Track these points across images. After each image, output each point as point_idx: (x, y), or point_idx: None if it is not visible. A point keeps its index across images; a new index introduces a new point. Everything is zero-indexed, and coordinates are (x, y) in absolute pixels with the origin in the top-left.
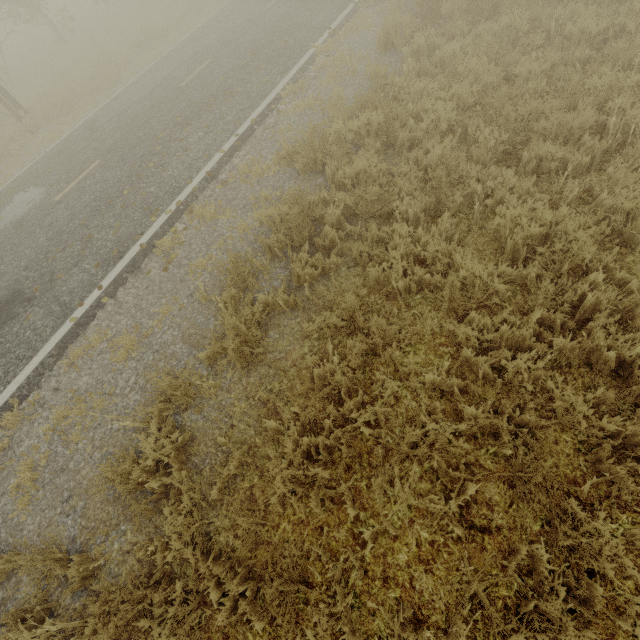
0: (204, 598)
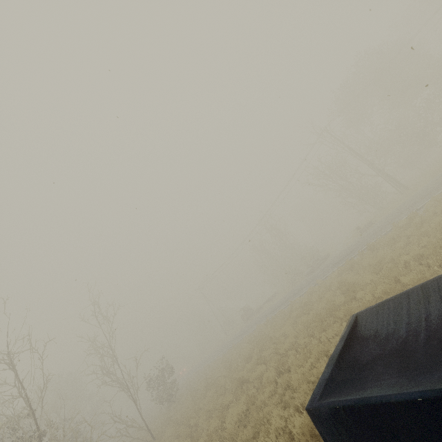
0: None
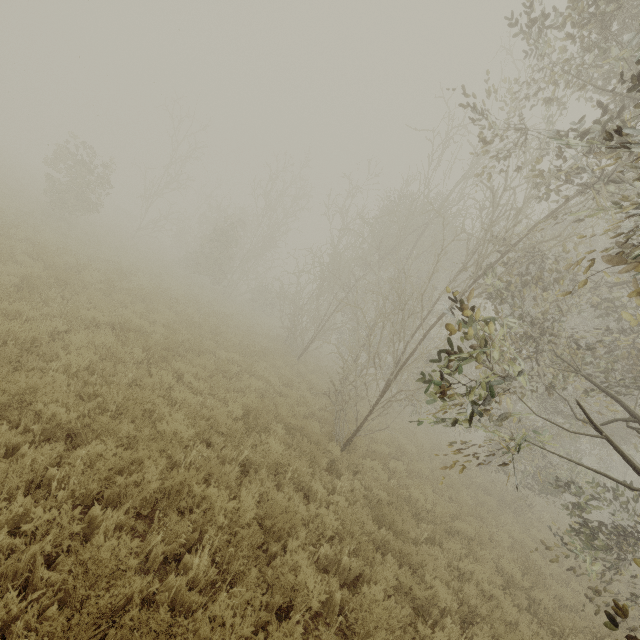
0: None
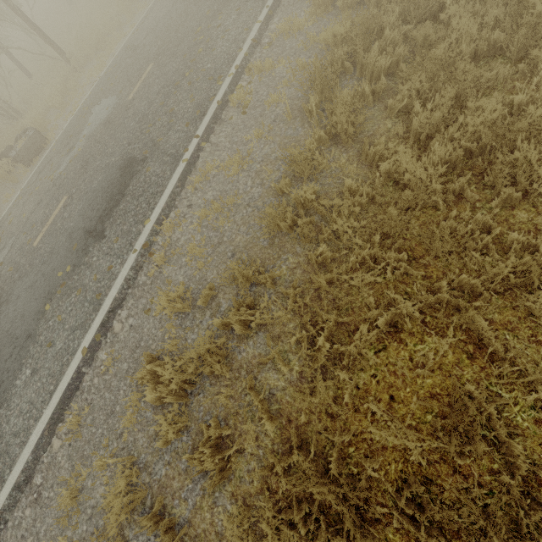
0: (363, 280)
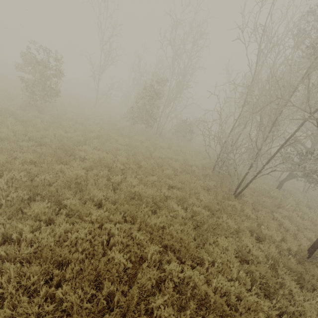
0: None
